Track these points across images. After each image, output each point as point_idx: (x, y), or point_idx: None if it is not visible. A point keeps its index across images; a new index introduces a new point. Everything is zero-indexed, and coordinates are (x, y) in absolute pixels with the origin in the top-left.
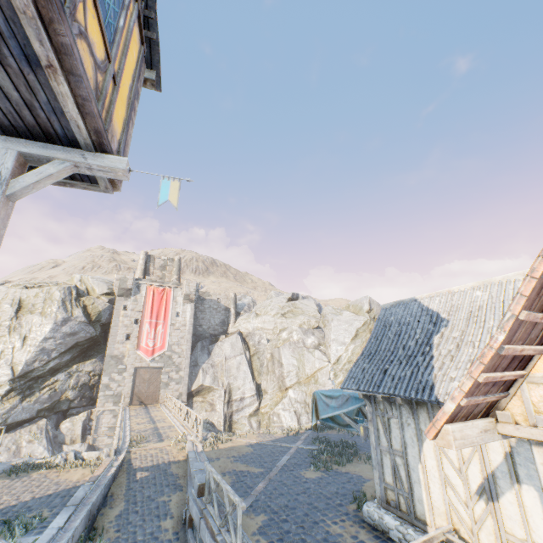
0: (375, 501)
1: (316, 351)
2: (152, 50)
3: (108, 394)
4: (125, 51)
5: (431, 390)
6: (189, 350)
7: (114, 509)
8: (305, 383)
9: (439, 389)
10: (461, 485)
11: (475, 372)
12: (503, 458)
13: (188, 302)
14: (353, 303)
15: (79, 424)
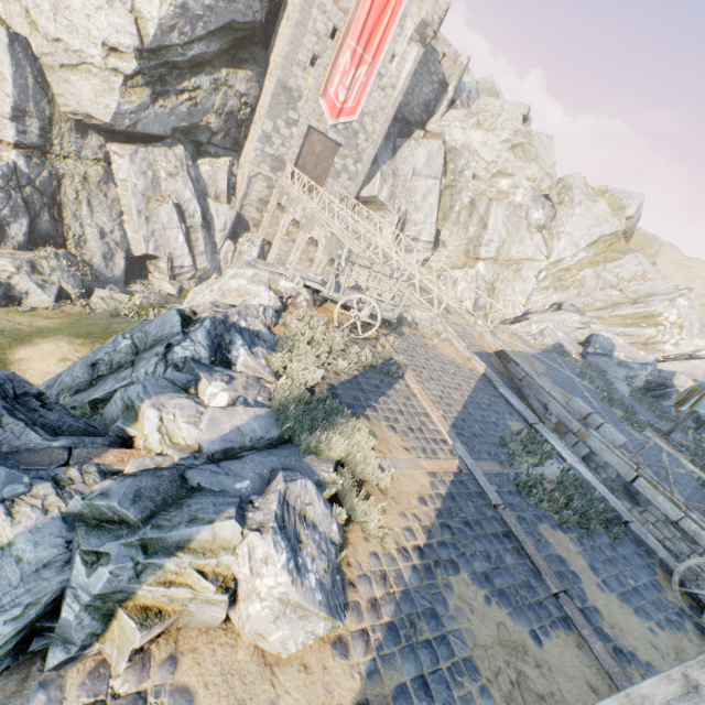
0: None
1: (538, 235)
2: None
3: (266, 152)
4: None
5: None
6: (381, 137)
7: None
8: (503, 265)
9: None
10: None
11: None
12: None
13: (417, 41)
14: (615, 192)
15: (222, 176)
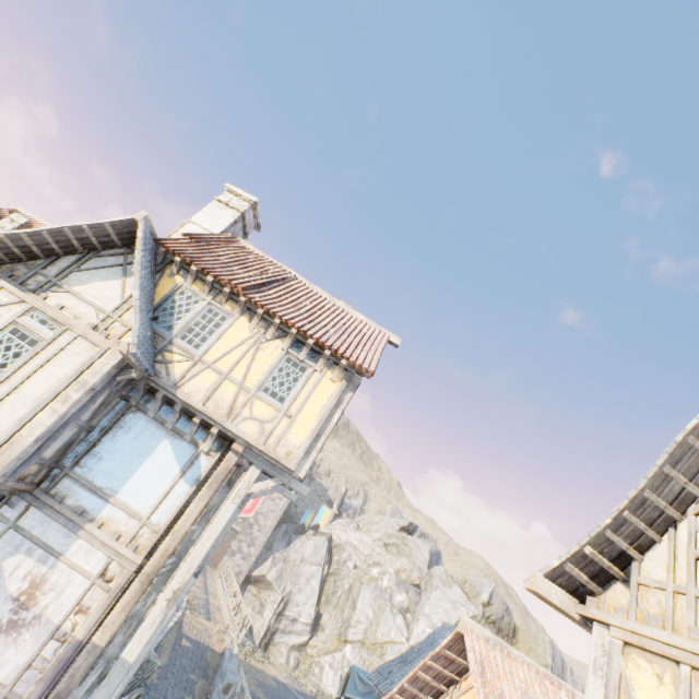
0: None
1: (399, 615)
2: None
3: None
4: None
5: None
6: (272, 529)
7: (161, 658)
8: (370, 648)
9: None
10: None
11: (382, 698)
12: None
13: None
14: (472, 580)
15: None
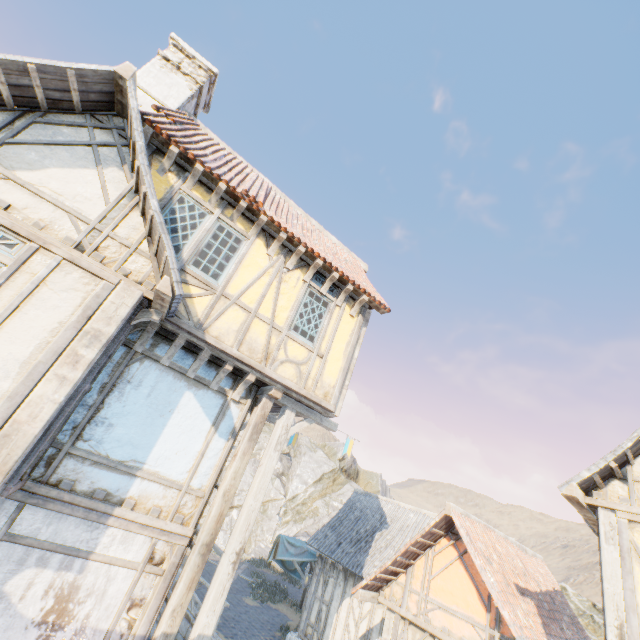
0: (297, 632)
1: (277, 480)
2: None
3: None
4: None
5: (361, 568)
6: None
7: None
8: None
9: (366, 570)
10: (354, 632)
11: (377, 572)
12: (380, 620)
13: None
14: (330, 444)
15: None
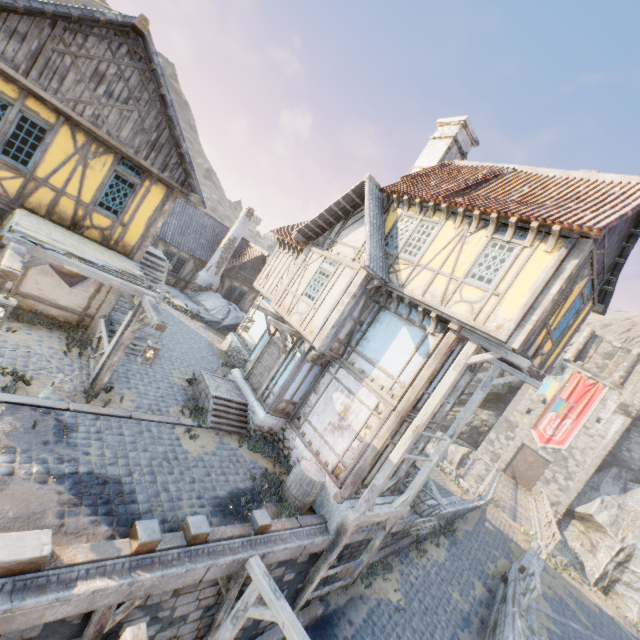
0: None
1: None
2: (605, 294)
3: (488, 448)
4: (569, 329)
5: None
6: (593, 467)
7: (465, 525)
8: None
9: None
10: None
11: None
12: None
13: (621, 413)
14: None
15: (459, 453)
